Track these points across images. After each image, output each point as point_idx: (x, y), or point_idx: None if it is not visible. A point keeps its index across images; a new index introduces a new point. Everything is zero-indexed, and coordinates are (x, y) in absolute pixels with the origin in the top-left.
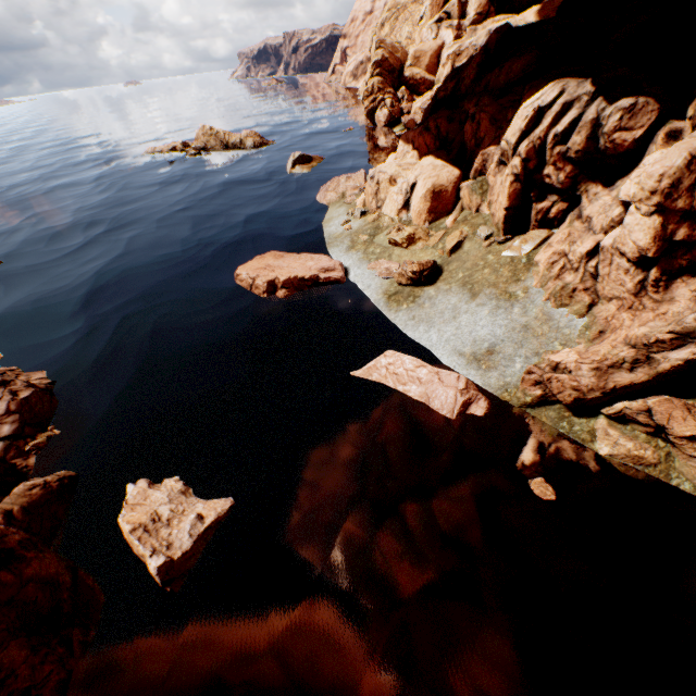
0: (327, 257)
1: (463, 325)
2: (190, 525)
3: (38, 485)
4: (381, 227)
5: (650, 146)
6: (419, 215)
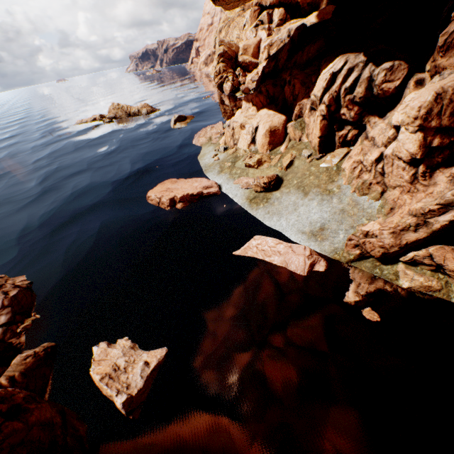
0: (206, 179)
1: (302, 214)
2: (141, 370)
3: (30, 355)
4: (238, 157)
5: (405, 90)
6: (262, 147)
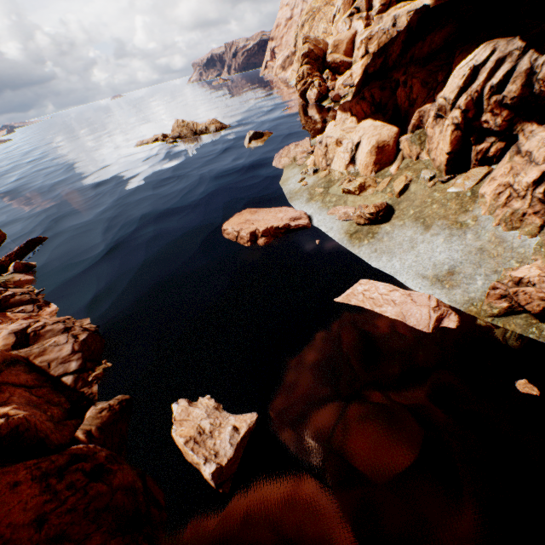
0: (292, 208)
1: (422, 253)
2: (229, 436)
3: (105, 408)
4: (332, 181)
5: None
6: (366, 167)
